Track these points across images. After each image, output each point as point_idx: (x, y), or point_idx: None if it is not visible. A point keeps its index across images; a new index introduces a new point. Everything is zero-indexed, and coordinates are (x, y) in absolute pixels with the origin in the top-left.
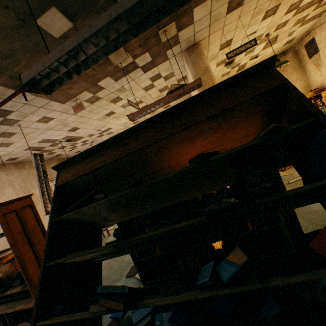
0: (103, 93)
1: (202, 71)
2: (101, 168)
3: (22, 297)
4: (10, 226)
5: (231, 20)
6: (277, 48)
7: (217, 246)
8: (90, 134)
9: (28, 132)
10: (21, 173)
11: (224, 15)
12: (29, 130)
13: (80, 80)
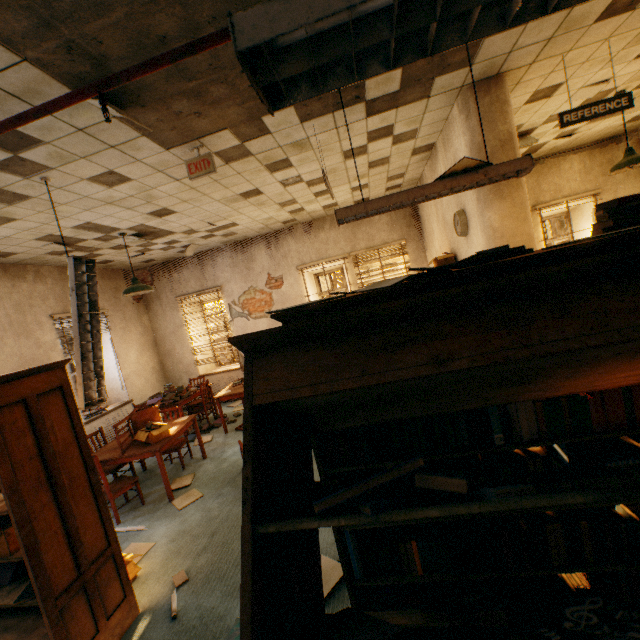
0: (261, 145)
1: (500, 140)
2: (418, 379)
3: (6, 608)
4: (8, 442)
5: (591, 39)
6: (612, 126)
7: (574, 580)
8: (190, 228)
9: (60, 199)
10: (14, 290)
11: (590, 21)
12: (64, 196)
13: (229, 99)
